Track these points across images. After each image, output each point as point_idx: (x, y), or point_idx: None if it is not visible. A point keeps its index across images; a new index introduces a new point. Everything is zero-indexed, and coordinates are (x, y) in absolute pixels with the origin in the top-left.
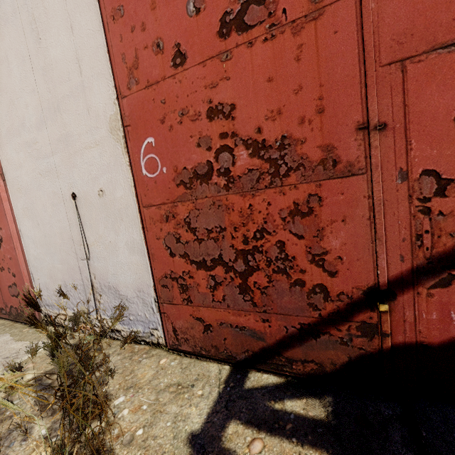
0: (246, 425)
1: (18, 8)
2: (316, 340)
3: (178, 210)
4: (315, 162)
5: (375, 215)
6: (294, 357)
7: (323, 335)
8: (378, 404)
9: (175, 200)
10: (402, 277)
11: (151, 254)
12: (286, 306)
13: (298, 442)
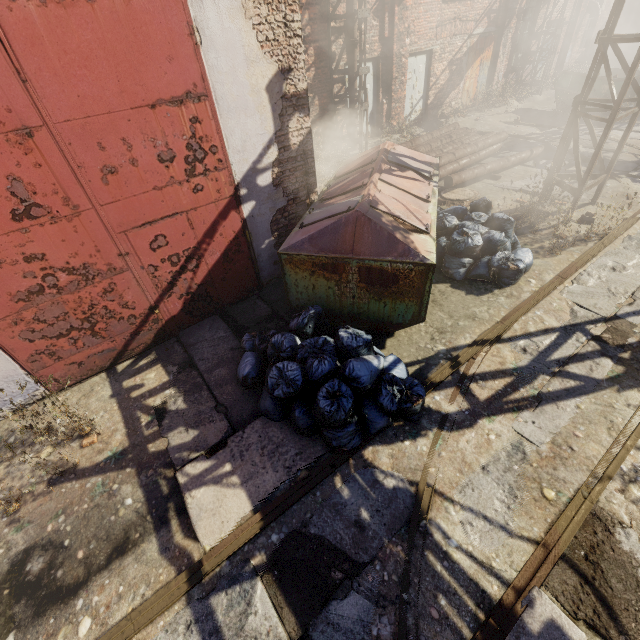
0: (130, 379)
1: None
2: (139, 335)
3: (25, 316)
4: (106, 271)
5: (140, 283)
6: (134, 347)
7: (141, 332)
8: (170, 342)
9: (19, 311)
10: (158, 299)
11: (11, 350)
12: (121, 330)
13: (150, 368)
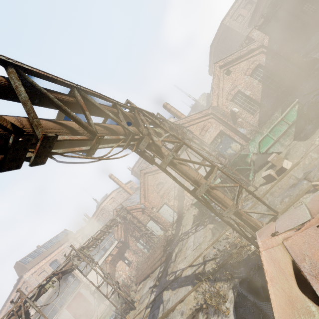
0: None
1: (66, 317)
2: None
3: None
4: None
5: None
6: None
7: None
8: None
9: None
10: None
11: None
12: None
13: None
